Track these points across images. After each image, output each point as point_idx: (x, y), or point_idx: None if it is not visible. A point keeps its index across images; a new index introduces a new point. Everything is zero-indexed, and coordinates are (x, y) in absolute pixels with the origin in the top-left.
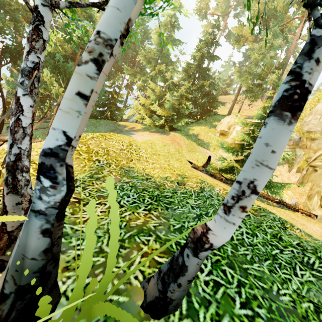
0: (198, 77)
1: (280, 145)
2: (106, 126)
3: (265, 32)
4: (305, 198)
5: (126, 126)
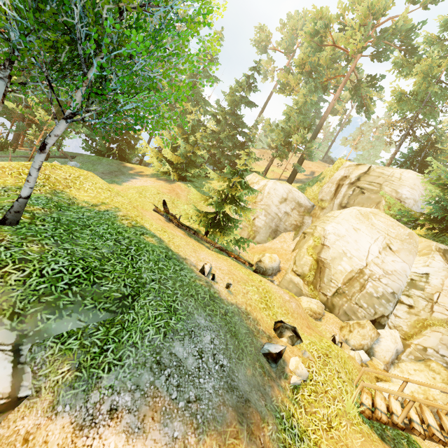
0: (230, 124)
1: (37, 160)
2: (107, 166)
3: (304, 86)
4: (289, 264)
5: (133, 169)
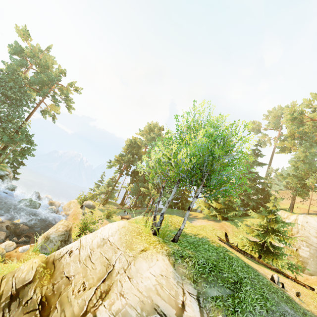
0: (249, 179)
1: (187, 213)
2: (177, 214)
3: (300, 146)
4: None
5: (191, 214)
